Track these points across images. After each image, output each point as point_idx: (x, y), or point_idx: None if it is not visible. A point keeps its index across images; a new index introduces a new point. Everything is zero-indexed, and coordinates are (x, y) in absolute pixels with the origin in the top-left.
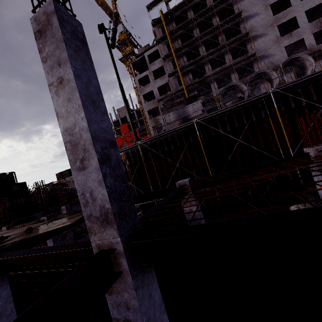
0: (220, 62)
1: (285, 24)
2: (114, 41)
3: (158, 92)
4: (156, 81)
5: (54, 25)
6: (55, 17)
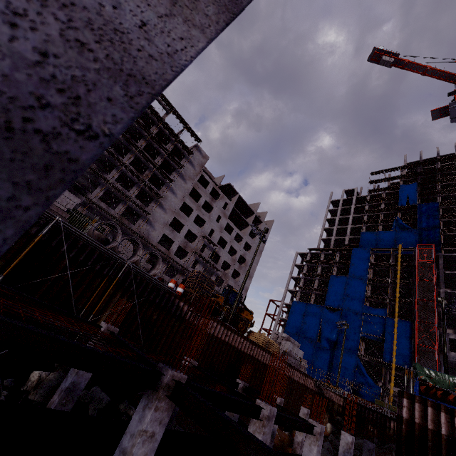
0: (128, 184)
1: (178, 221)
2: None
3: None
4: None
5: None
6: None
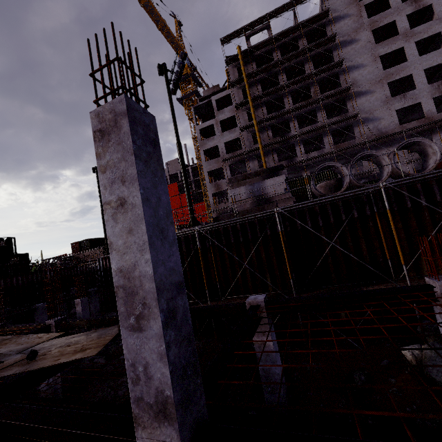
0: (310, 119)
1: (398, 82)
2: (177, 85)
3: (224, 149)
4: (224, 134)
5: (122, 129)
6: (126, 120)
